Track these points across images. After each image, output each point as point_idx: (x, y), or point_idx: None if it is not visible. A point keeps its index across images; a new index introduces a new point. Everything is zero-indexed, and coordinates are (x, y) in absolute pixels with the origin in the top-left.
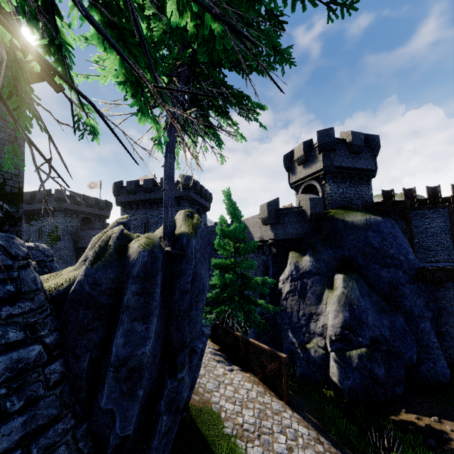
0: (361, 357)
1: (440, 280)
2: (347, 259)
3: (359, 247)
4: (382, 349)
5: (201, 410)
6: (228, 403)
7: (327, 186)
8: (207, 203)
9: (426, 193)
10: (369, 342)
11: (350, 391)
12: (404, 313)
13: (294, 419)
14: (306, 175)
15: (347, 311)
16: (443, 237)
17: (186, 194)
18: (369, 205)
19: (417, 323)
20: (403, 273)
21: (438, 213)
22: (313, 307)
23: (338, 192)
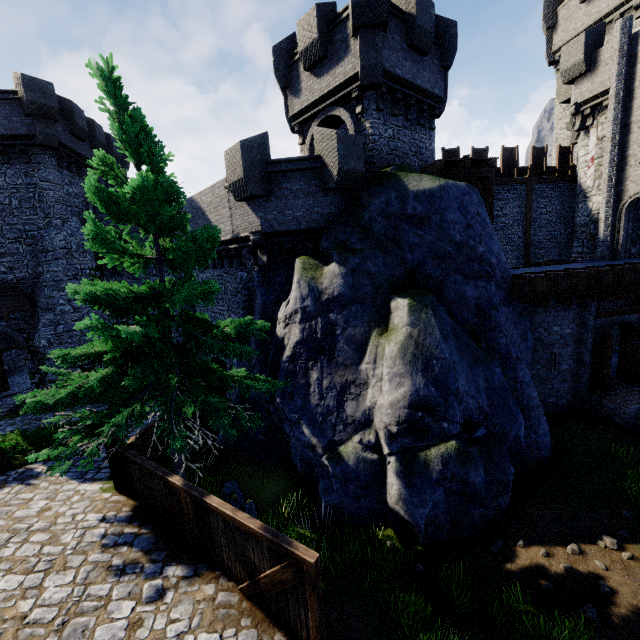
0: (448, 459)
1: (542, 295)
2: (410, 268)
3: (429, 243)
4: (479, 434)
5: None
6: None
7: (366, 118)
8: None
9: (501, 158)
10: (461, 427)
11: (428, 527)
12: (499, 358)
13: None
14: (324, 93)
15: (420, 373)
16: (514, 231)
17: (43, 129)
18: (435, 166)
19: (516, 373)
20: (497, 288)
21: (514, 191)
22: (349, 370)
23: (386, 135)
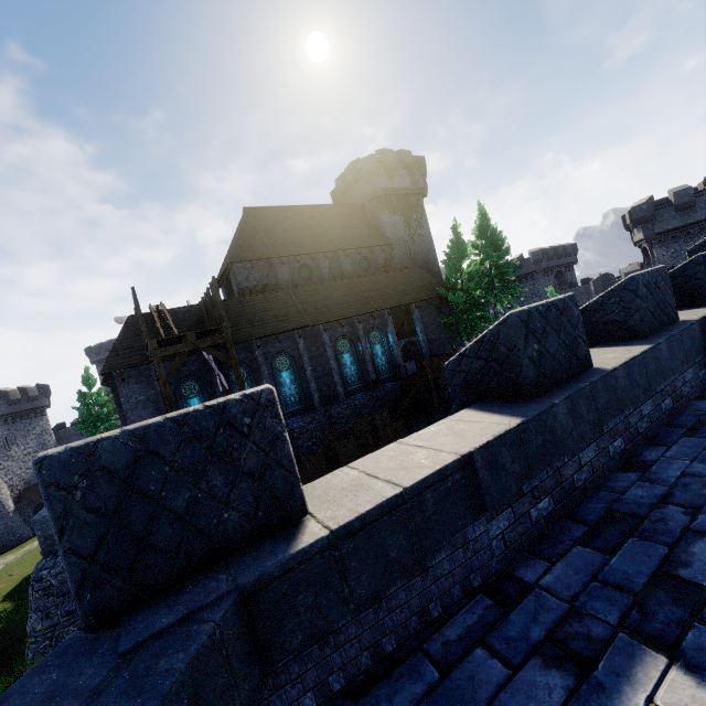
0: None
1: None
2: None
3: None
4: None
5: None
6: None
7: (654, 251)
8: (571, 257)
9: None
10: None
11: None
12: None
13: None
14: (639, 240)
15: None
16: None
17: (537, 268)
18: None
19: None
20: None
21: None
22: None
23: (668, 253)
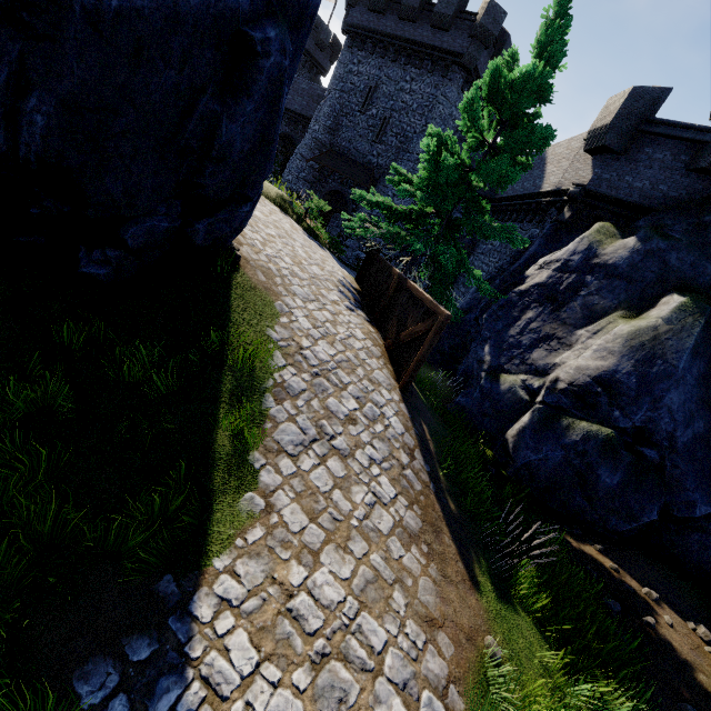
0: (591, 437)
1: None
2: None
3: None
4: (647, 455)
5: (254, 289)
6: (306, 320)
7: None
8: None
9: None
10: (632, 428)
11: (523, 469)
12: None
13: (394, 407)
14: None
15: (633, 361)
16: None
17: (472, 52)
18: None
19: None
20: None
21: None
22: (564, 328)
23: None
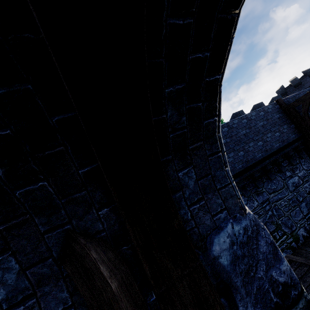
0: None
1: None
2: None
3: None
4: None
5: None
6: None
7: None
8: None
9: None
10: None
11: None
12: None
13: None
14: None
15: None
16: None
17: None
18: None
19: None
20: None
21: None
22: None
23: None
